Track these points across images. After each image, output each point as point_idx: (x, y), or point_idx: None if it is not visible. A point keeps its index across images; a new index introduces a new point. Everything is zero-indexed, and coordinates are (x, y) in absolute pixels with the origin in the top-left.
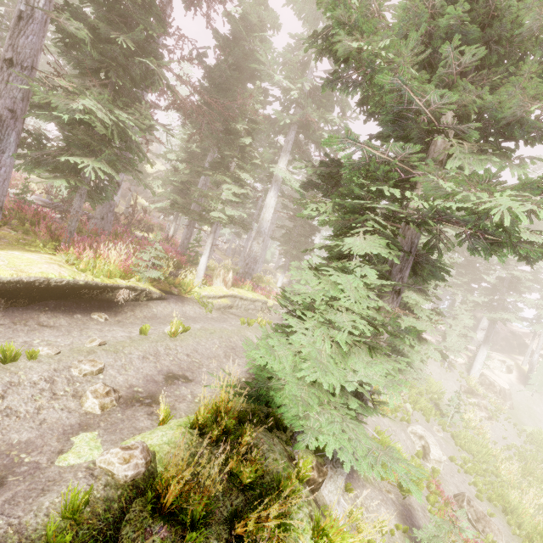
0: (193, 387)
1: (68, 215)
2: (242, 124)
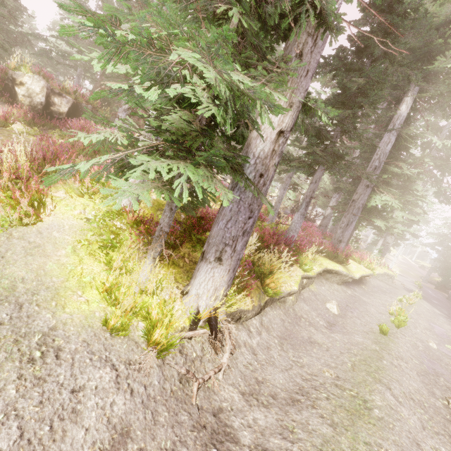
0: (448, 333)
1: (308, 223)
2: (421, 181)
